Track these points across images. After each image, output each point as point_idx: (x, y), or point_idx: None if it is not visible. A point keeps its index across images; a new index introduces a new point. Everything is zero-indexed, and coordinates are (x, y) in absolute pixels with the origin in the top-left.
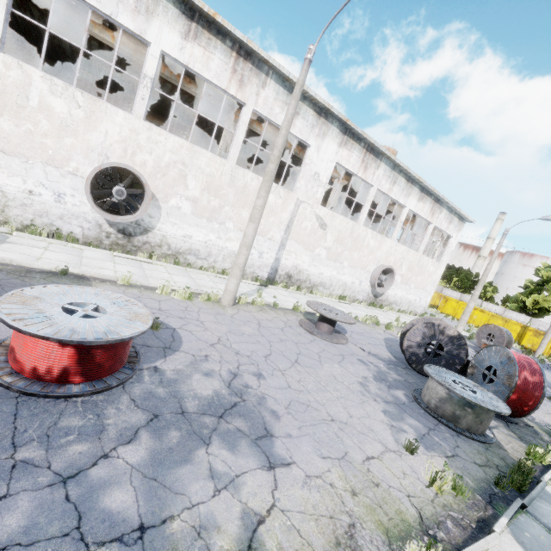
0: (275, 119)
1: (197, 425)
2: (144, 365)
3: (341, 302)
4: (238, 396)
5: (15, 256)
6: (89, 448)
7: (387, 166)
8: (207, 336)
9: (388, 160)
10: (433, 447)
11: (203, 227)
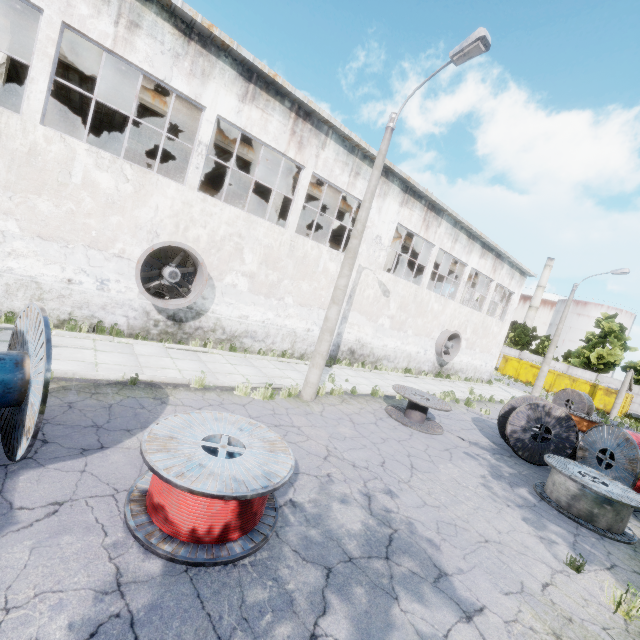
0: (336, 181)
1: (373, 574)
2: (279, 500)
3: (408, 376)
4: (387, 526)
5: (73, 366)
6: (293, 629)
7: (449, 223)
8: (314, 447)
9: (449, 217)
10: (590, 558)
11: (261, 305)
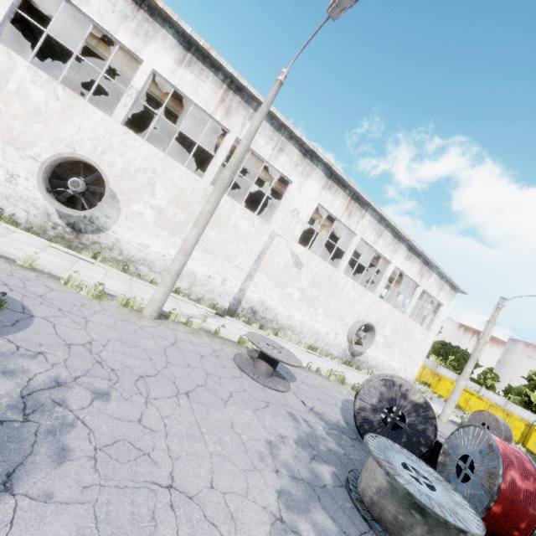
0: (259, 150)
1: None
2: None
3: (310, 352)
4: (22, 412)
5: None
6: None
7: (373, 218)
8: (74, 334)
9: (374, 212)
10: None
11: (164, 239)
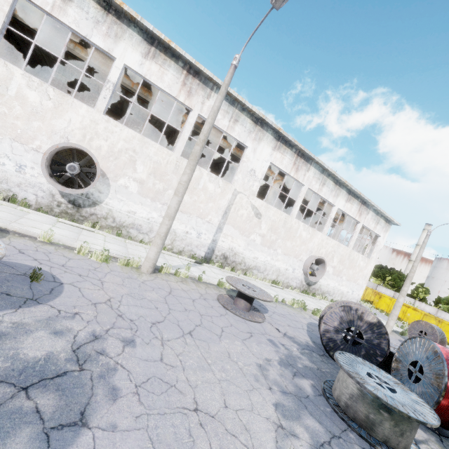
0: (217, 123)
1: None
2: None
3: (274, 286)
4: (77, 363)
5: None
6: None
7: (317, 170)
8: (96, 294)
9: (317, 165)
10: None
11: (147, 206)
